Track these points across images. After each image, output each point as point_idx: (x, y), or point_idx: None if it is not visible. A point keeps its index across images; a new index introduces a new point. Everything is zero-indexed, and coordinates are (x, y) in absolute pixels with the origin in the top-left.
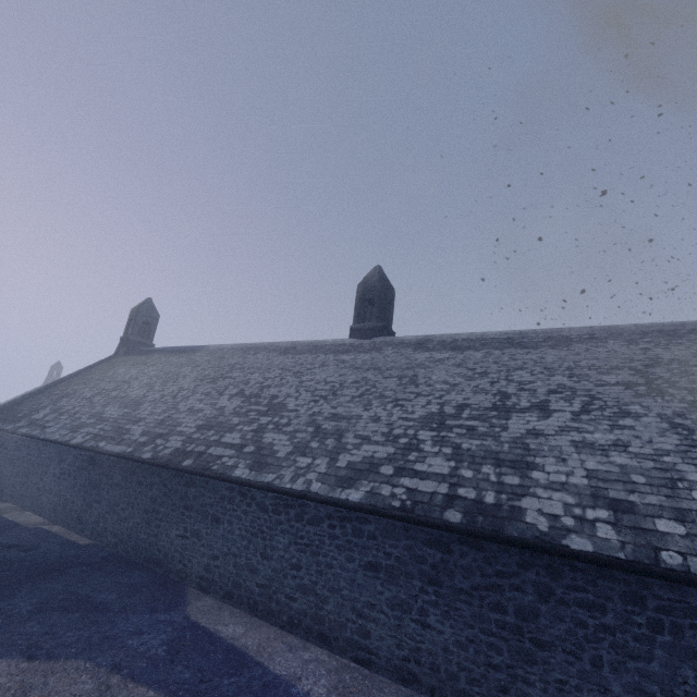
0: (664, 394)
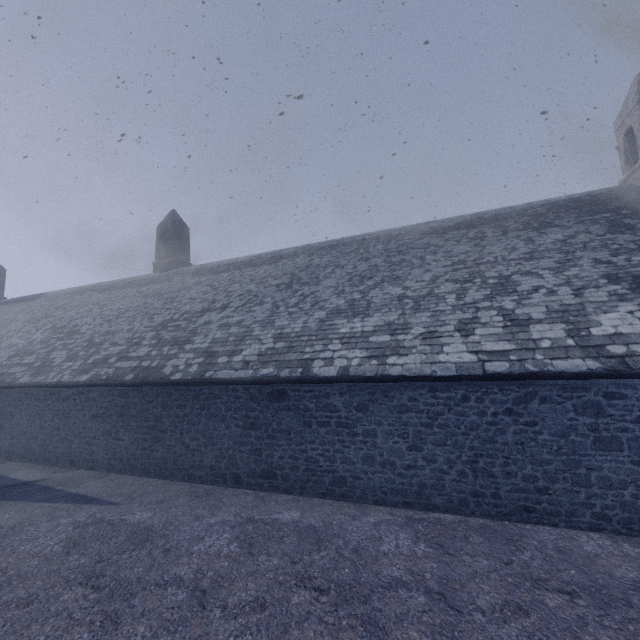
0: (289, 288)
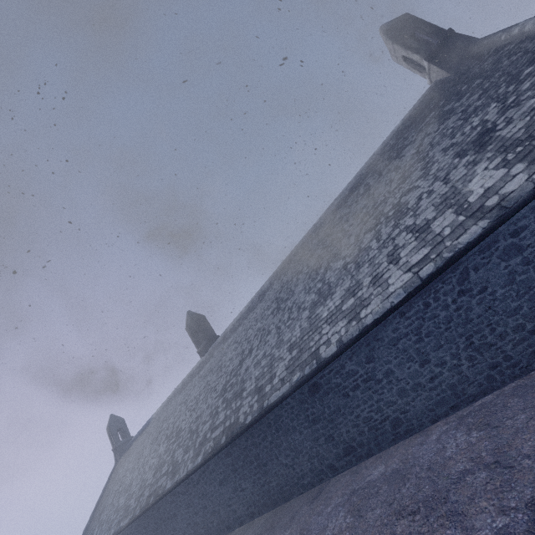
0: (279, 310)
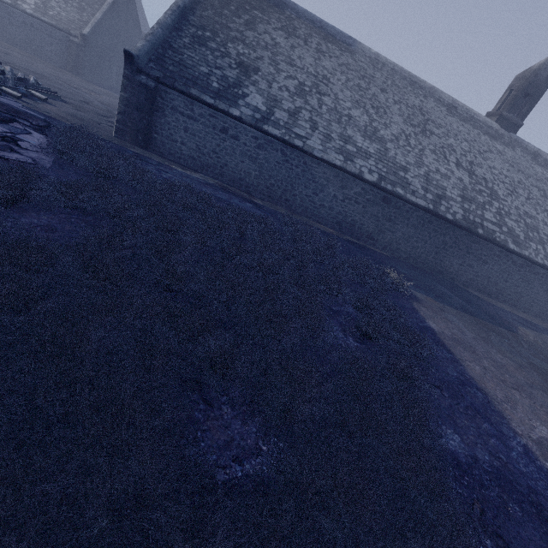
0: None
